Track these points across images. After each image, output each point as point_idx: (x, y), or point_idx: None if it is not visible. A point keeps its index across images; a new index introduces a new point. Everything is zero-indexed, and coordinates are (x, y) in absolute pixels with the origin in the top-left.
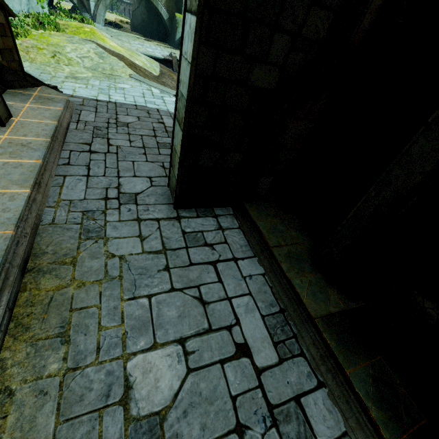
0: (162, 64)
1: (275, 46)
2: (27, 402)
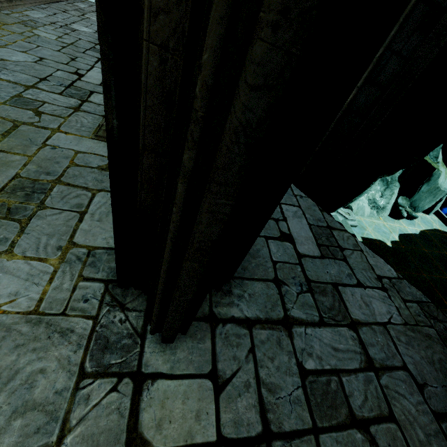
0: None
1: None
2: None
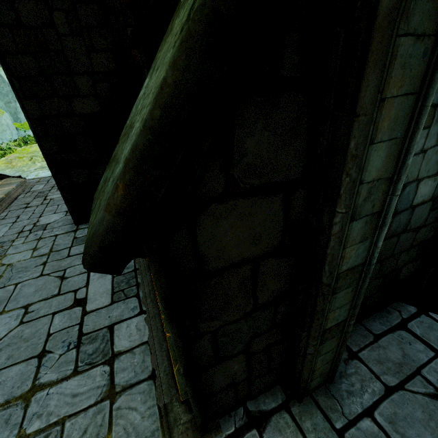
0: None
1: (80, 84)
2: None
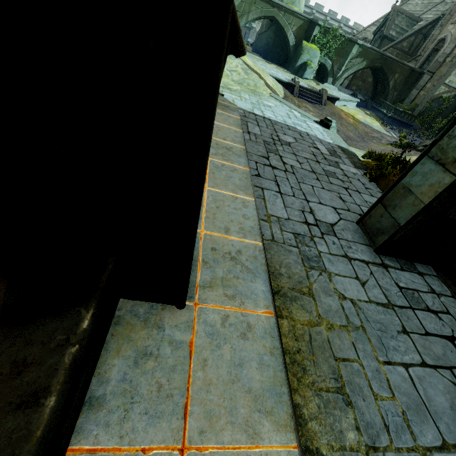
0: (284, 87)
1: None
2: None
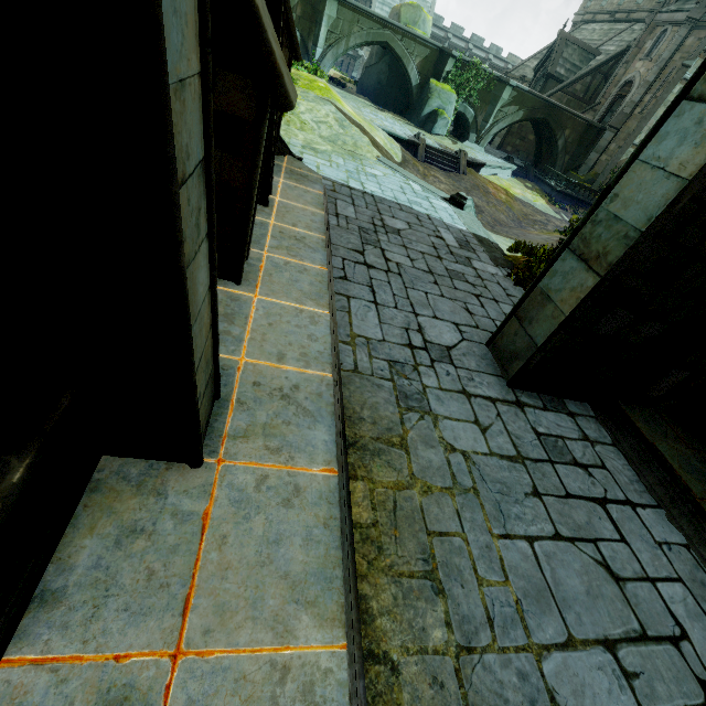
0: (403, 147)
1: None
2: (421, 693)
